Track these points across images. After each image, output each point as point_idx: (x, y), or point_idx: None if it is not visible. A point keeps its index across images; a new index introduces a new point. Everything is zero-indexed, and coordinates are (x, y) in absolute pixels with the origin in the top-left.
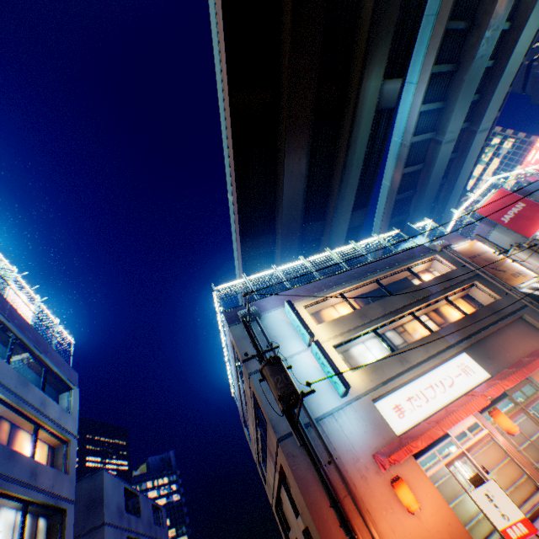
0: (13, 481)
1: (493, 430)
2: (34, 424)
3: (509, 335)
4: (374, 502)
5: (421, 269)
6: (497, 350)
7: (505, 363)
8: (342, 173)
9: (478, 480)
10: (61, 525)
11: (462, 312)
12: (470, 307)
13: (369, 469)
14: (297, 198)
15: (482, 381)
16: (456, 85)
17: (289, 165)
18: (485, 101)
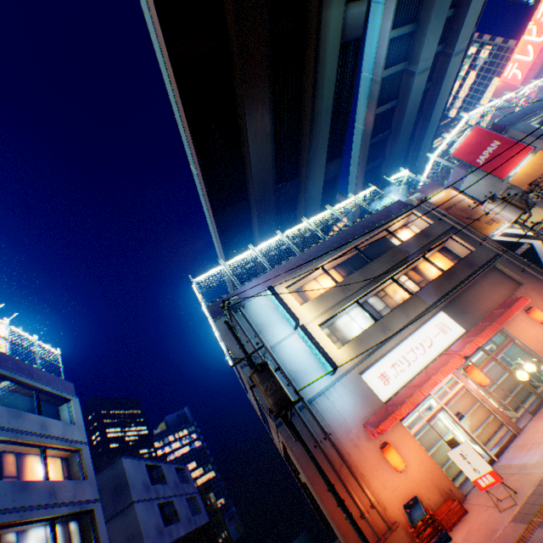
0: (33, 508)
1: (468, 383)
2: (40, 448)
3: (483, 287)
4: (367, 465)
5: (399, 226)
6: (471, 304)
7: (479, 316)
8: (311, 124)
9: (454, 442)
10: (93, 523)
11: (439, 269)
12: (447, 261)
13: (360, 438)
14: (266, 160)
15: (458, 337)
16: (429, 1)
17: (251, 125)
18: (460, 16)
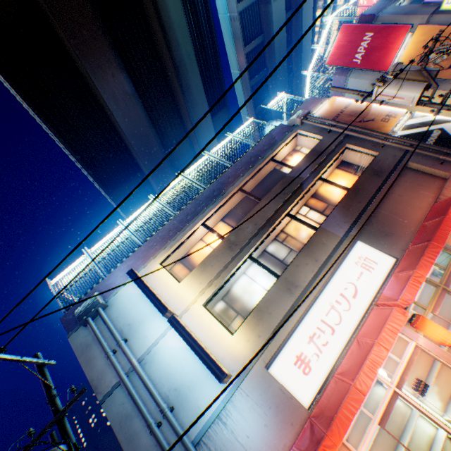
0: None
1: (422, 339)
2: None
3: (401, 195)
4: None
5: (288, 152)
6: (393, 221)
7: (407, 234)
8: (177, 76)
9: None
10: None
11: (343, 188)
12: (350, 177)
13: None
14: (141, 124)
15: (389, 270)
16: None
17: (105, 88)
18: None
